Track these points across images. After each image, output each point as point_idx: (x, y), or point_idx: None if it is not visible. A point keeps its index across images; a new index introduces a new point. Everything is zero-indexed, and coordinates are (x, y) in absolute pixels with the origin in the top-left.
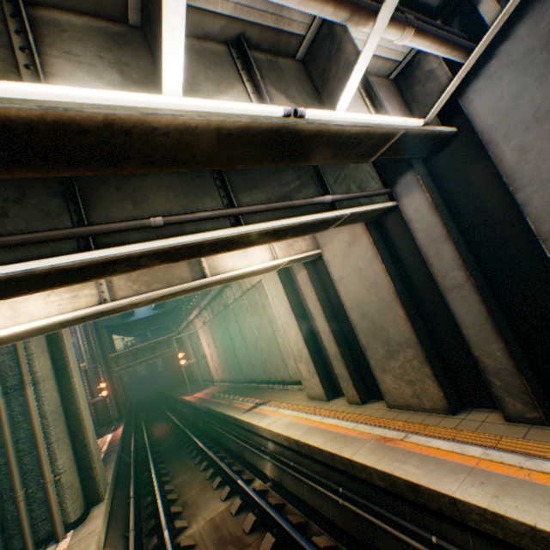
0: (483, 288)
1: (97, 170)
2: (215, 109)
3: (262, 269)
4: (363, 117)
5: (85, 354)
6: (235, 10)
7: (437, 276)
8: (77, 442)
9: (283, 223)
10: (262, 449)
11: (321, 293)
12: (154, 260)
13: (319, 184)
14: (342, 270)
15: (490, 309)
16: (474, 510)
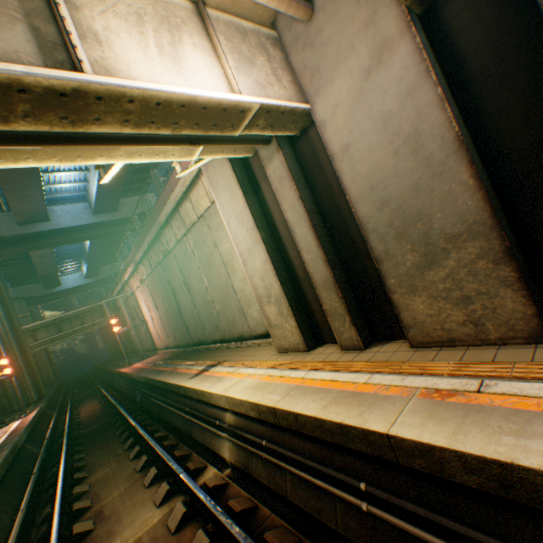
0: None
1: None
2: None
3: (212, 105)
4: None
5: None
6: None
7: None
8: None
9: None
10: (217, 423)
11: (305, 191)
12: None
13: None
14: (349, 130)
15: None
16: None
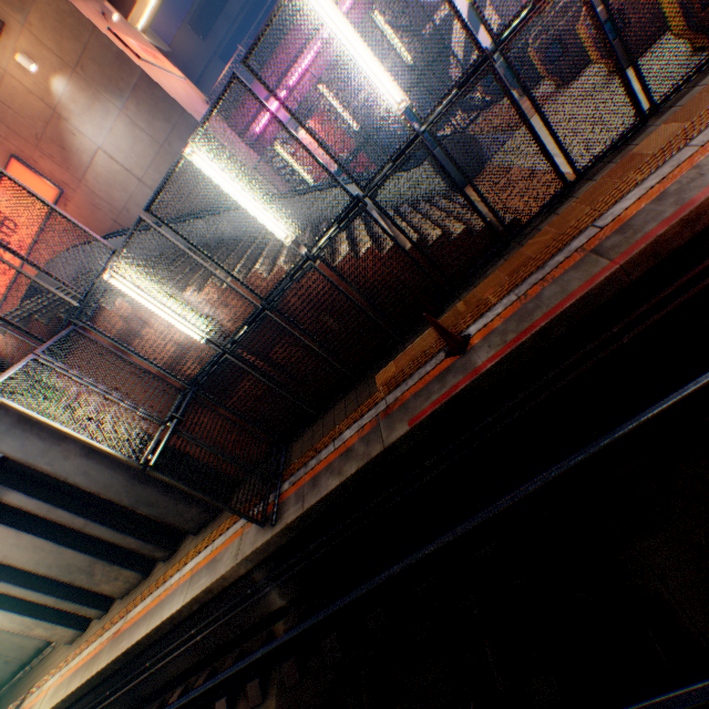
0: (103, 514)
1: None
2: None
3: None
4: None
5: None
6: None
7: (72, 524)
8: None
9: None
10: None
11: (1, 570)
12: None
13: None
14: (1, 550)
15: (113, 524)
16: (146, 638)
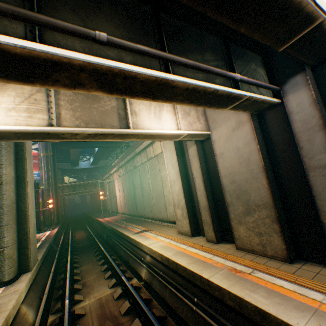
0: None
1: None
2: None
3: (169, 134)
4: None
5: (44, 181)
6: None
7: (305, 157)
8: (21, 229)
9: (201, 84)
10: (142, 259)
11: (203, 163)
12: (92, 82)
13: (229, 70)
14: (224, 147)
15: None
16: None
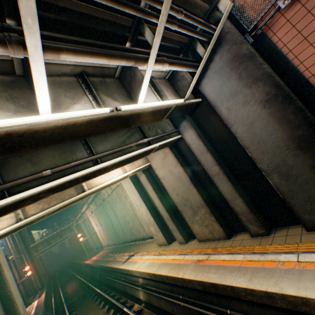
0: (228, 173)
1: (5, 155)
2: (71, 116)
3: (118, 179)
4: (153, 104)
5: (12, 249)
6: (77, 62)
7: (207, 170)
8: None
9: (123, 157)
10: (136, 283)
11: (155, 185)
12: (49, 193)
13: (140, 132)
14: (162, 172)
15: (233, 183)
16: (242, 290)
